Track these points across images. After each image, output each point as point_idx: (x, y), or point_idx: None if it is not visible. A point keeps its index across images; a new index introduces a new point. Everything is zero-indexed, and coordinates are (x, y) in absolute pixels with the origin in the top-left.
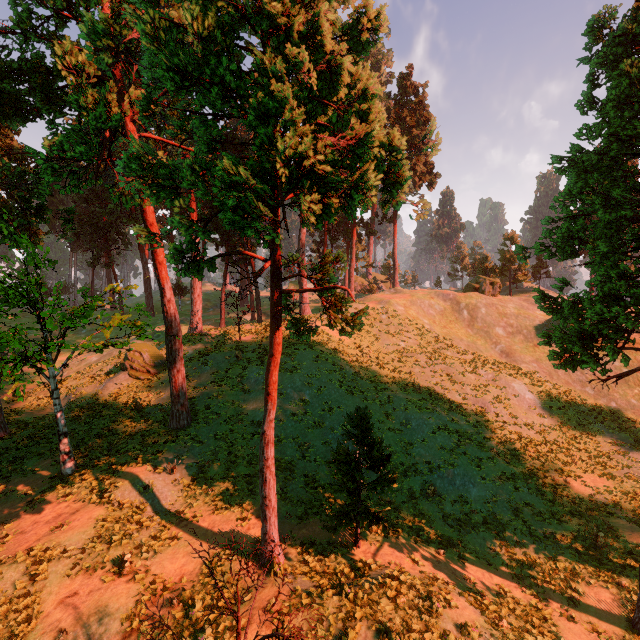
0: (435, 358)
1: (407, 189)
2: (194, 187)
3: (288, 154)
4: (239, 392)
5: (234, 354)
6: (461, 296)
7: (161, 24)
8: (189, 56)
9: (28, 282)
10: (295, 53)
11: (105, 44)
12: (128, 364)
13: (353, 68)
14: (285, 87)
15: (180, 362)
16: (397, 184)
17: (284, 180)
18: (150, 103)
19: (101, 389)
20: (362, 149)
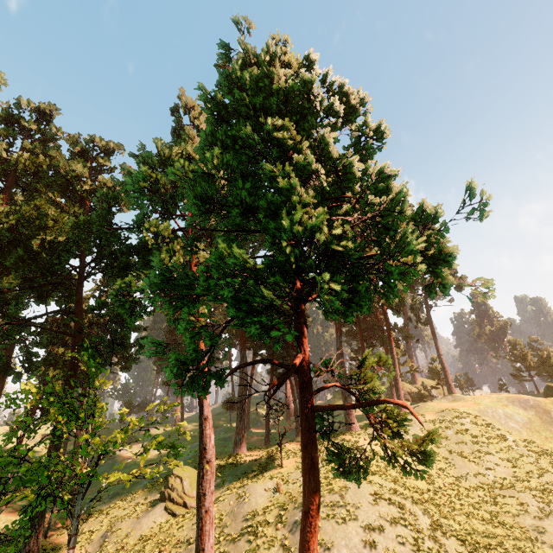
0: (550, 500)
1: (456, 265)
2: (207, 292)
3: (296, 232)
4: (278, 548)
5: (274, 484)
6: (546, 402)
7: (190, 168)
8: (214, 189)
9: (86, 403)
10: (302, 160)
11: (142, 187)
12: (167, 493)
13: (362, 165)
14: (291, 180)
15: (210, 498)
16: (440, 262)
17: (293, 260)
18: (194, 240)
19: (134, 527)
20: (388, 217)
